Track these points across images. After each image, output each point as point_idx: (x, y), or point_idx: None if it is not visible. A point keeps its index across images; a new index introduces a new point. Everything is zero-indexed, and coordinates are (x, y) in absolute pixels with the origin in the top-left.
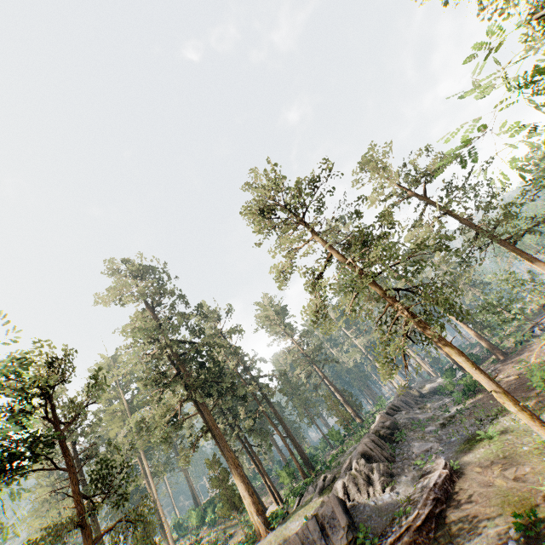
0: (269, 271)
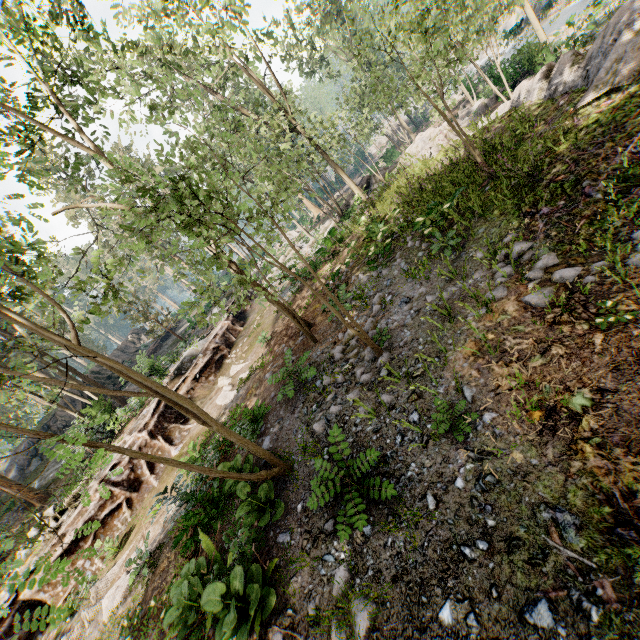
0: (67, 213)
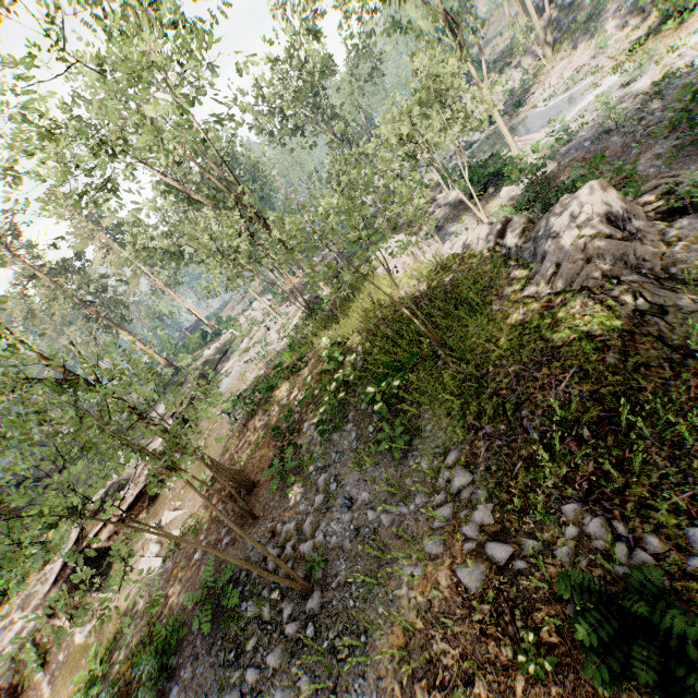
0: None
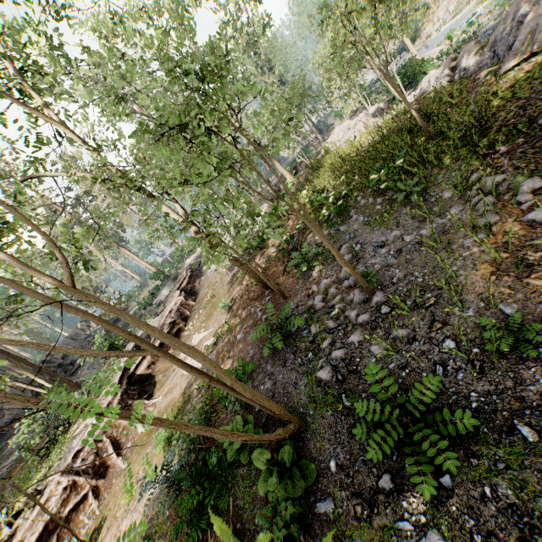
0: None
